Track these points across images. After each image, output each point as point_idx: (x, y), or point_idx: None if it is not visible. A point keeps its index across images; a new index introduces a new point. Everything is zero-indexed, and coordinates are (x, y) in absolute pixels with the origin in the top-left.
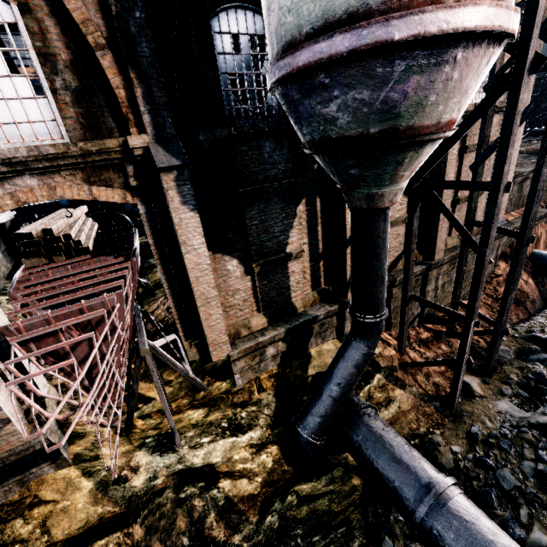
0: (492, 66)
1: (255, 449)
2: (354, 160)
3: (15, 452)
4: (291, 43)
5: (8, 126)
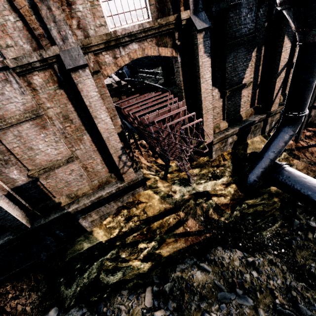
0: None
1: (225, 186)
2: None
3: (132, 180)
4: None
5: (127, 13)
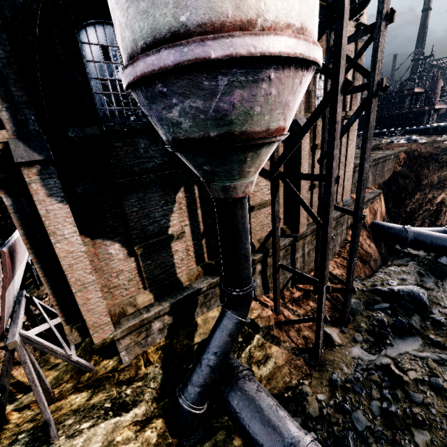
0: (325, 86)
1: (140, 427)
2: (204, 158)
3: None
4: (132, 55)
5: None
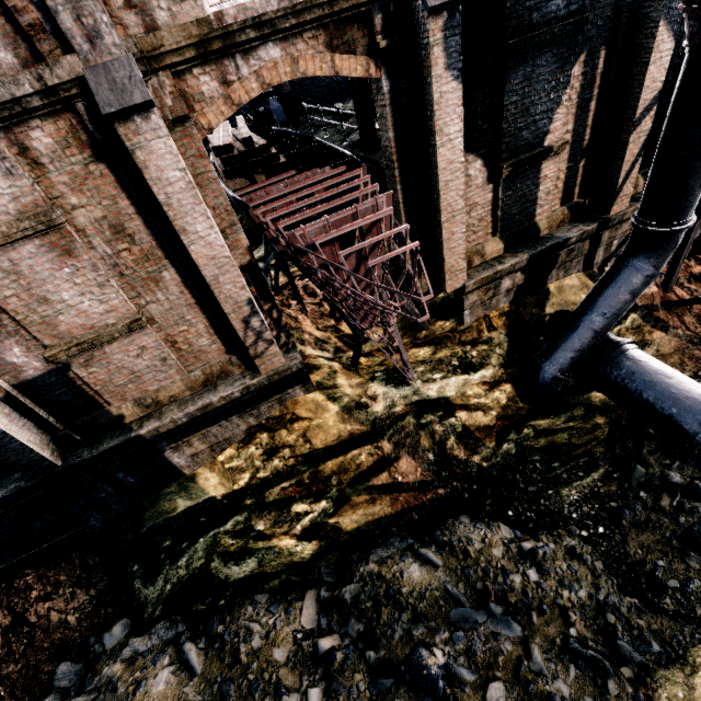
0: None
1: (488, 387)
2: None
3: (278, 372)
4: None
5: None
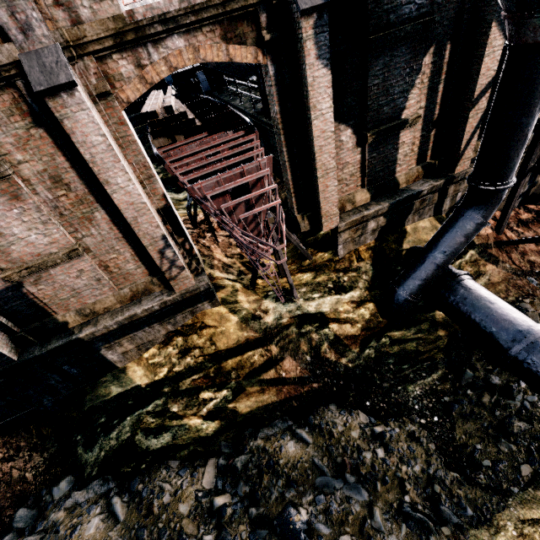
0: None
1: (356, 305)
2: None
3: (189, 291)
4: None
5: None
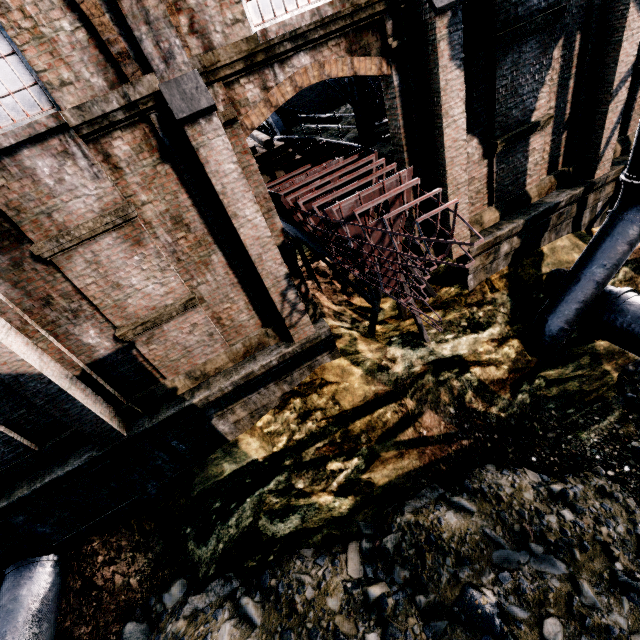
0: None
1: (497, 343)
2: None
3: (310, 340)
4: None
5: None
